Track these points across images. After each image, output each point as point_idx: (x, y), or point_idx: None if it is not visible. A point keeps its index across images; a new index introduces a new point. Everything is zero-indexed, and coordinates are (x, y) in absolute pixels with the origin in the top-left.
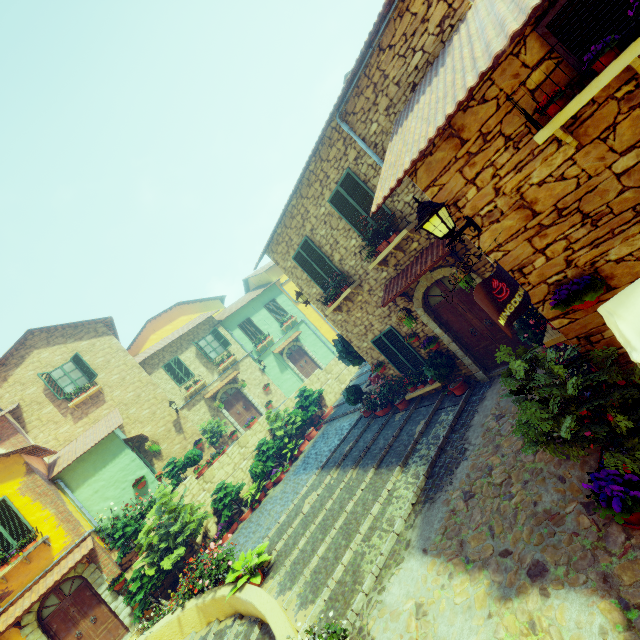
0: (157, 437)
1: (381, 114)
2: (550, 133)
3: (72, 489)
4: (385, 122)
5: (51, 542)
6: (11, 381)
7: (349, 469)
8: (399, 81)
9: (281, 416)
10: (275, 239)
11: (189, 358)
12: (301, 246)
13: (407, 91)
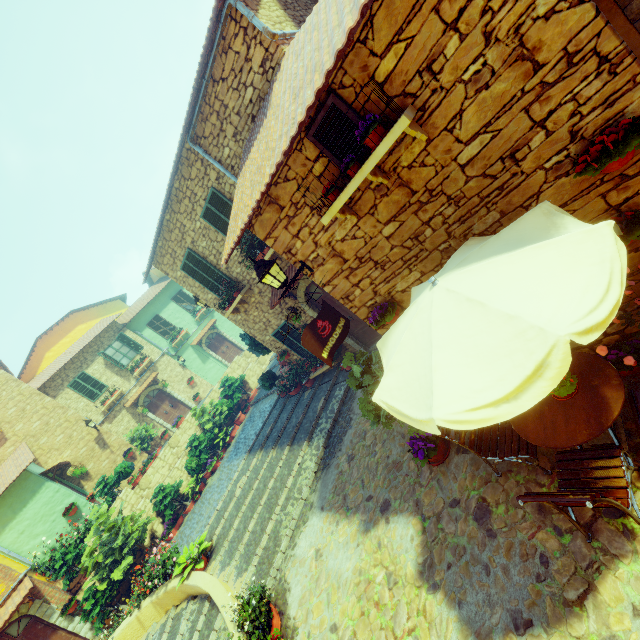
0: (80, 459)
1: (230, 140)
2: (330, 219)
3: None
4: (236, 147)
5: None
6: None
7: (270, 450)
8: (239, 111)
9: (207, 410)
10: (158, 251)
11: (98, 370)
12: (186, 258)
13: (248, 121)
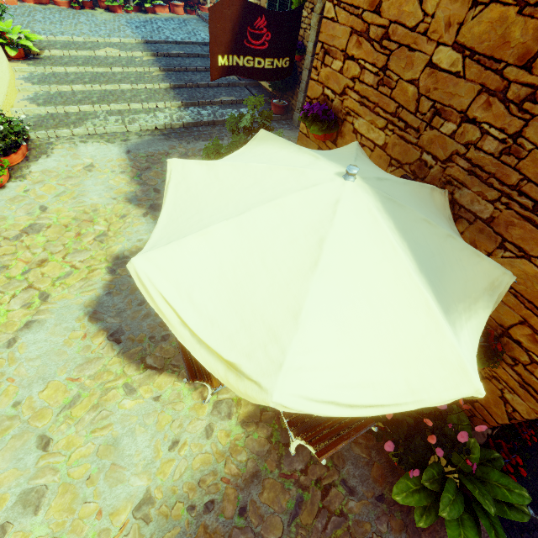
0: None
1: None
2: None
3: None
4: None
5: None
6: None
7: (157, 66)
8: None
9: None
10: None
11: None
12: None
13: None
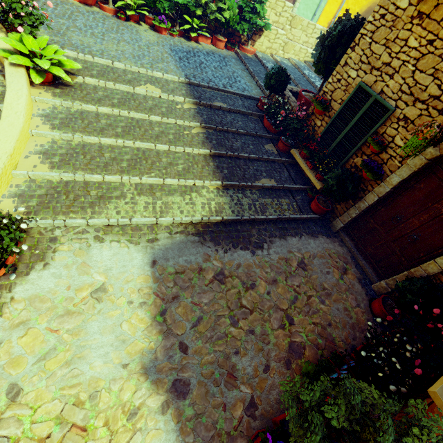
0: None
1: None
2: None
3: None
4: None
5: None
6: None
7: (198, 121)
8: None
9: None
10: None
11: None
12: None
13: None
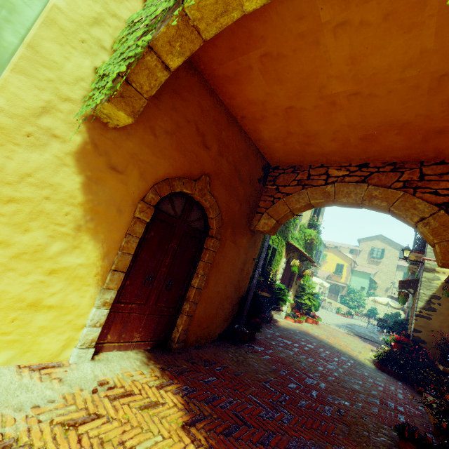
0: (379, 286)
1: None
2: None
3: (352, 275)
4: None
5: (341, 278)
6: (366, 243)
7: None
8: None
9: None
10: None
11: None
12: None
13: None
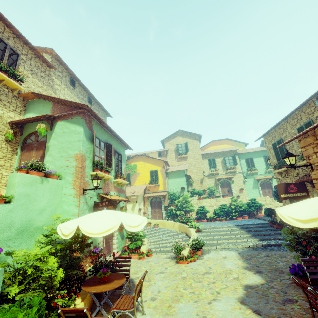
0: (194, 180)
1: None
2: None
3: (168, 178)
4: None
5: (160, 186)
6: (169, 142)
7: (243, 230)
8: None
9: (237, 201)
10: (269, 133)
11: (218, 161)
12: (277, 141)
13: None
